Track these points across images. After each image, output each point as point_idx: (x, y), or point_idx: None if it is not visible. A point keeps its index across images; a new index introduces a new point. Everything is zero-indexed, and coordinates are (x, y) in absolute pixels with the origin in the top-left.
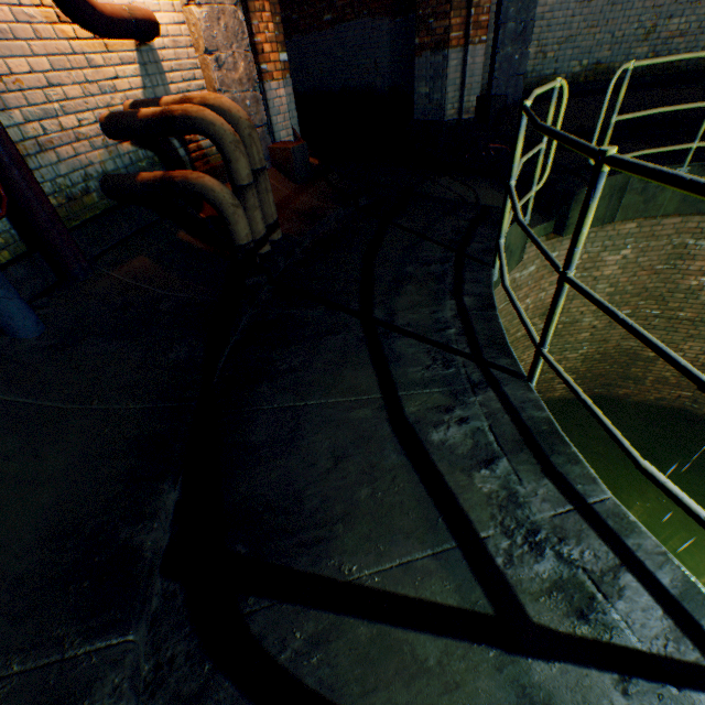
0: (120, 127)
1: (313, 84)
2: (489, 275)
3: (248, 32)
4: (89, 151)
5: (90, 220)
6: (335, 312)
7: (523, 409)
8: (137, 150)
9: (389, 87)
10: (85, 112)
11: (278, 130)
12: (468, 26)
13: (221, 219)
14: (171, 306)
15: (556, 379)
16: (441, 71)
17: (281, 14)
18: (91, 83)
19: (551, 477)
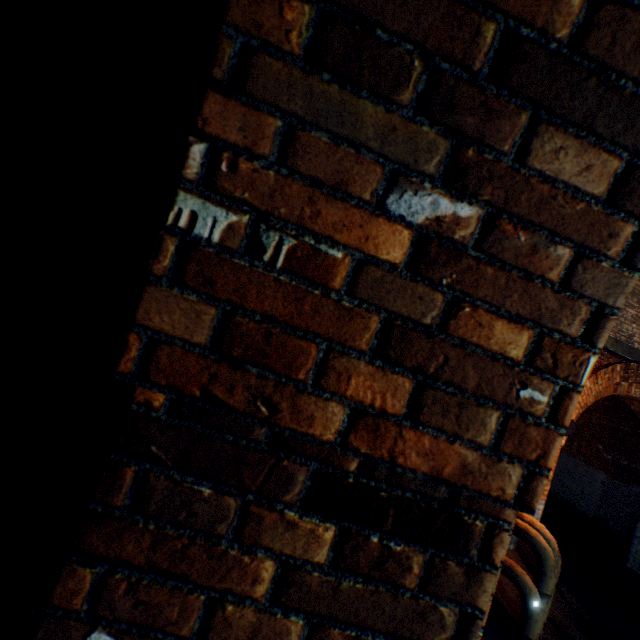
0: None
1: None
2: None
3: None
4: None
5: None
6: None
7: None
8: None
9: (592, 515)
10: None
11: None
12: None
13: (523, 607)
14: None
15: None
16: None
17: None
18: None
19: None
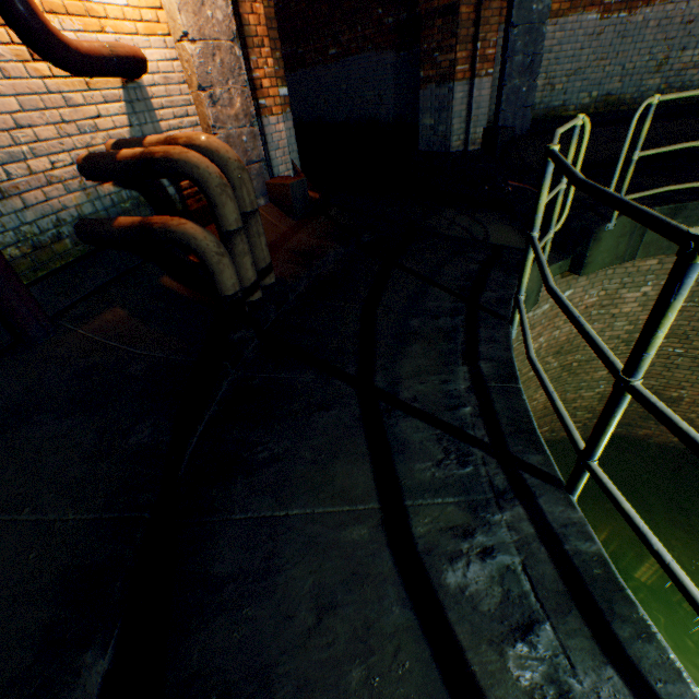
0: (98, 168)
1: (318, 114)
2: (507, 334)
3: (246, 67)
4: (63, 194)
5: (60, 270)
6: (329, 377)
7: (565, 537)
8: (120, 190)
9: (393, 118)
10: (59, 154)
11: (276, 165)
12: (474, 60)
13: (205, 268)
14: (142, 369)
15: (571, 418)
16: (446, 103)
17: (287, 49)
18: (69, 122)
19: (616, 664)
